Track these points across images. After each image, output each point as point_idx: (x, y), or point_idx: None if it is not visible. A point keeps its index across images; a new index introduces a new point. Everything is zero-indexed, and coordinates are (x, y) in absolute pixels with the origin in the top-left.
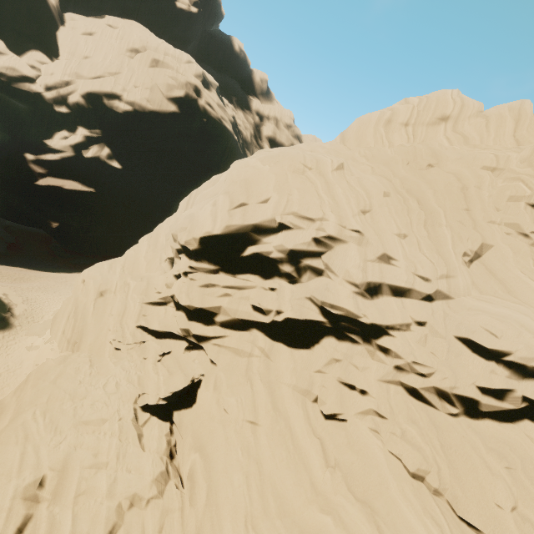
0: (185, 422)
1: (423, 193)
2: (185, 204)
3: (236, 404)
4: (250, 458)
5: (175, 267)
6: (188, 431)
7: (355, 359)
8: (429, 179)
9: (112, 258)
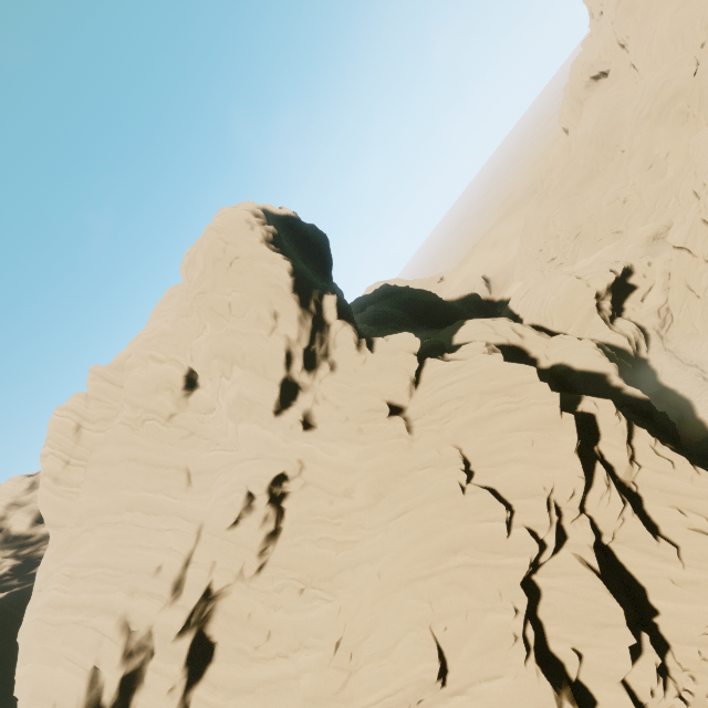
0: None
1: (125, 499)
2: None
3: None
4: None
5: None
6: None
7: (226, 610)
8: (119, 483)
9: None
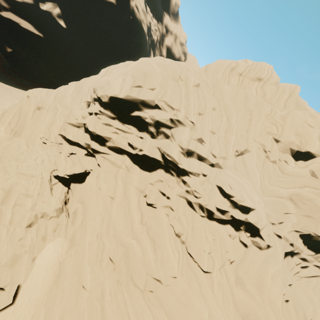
0: (76, 189)
1: (231, 115)
2: (105, 72)
3: (106, 187)
4: (106, 212)
5: (90, 108)
6: (77, 194)
7: (170, 182)
8: (237, 109)
9: (45, 87)
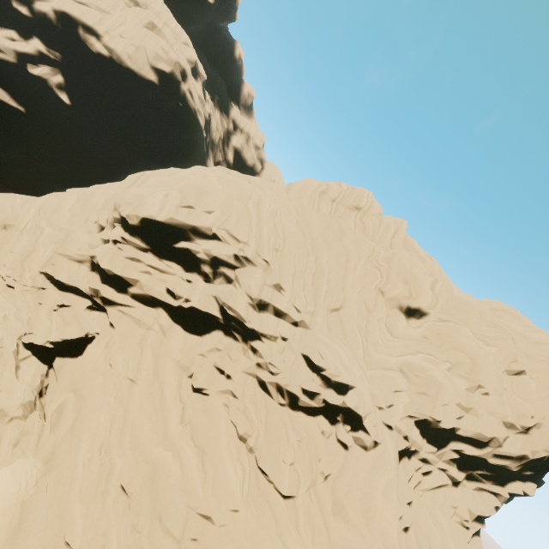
0: (66, 369)
1: (322, 253)
2: (134, 179)
3: (123, 362)
4: (121, 405)
5: (106, 232)
6: (67, 376)
7: (232, 352)
8: (330, 246)
9: (13, 190)
